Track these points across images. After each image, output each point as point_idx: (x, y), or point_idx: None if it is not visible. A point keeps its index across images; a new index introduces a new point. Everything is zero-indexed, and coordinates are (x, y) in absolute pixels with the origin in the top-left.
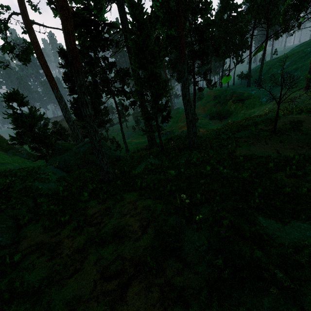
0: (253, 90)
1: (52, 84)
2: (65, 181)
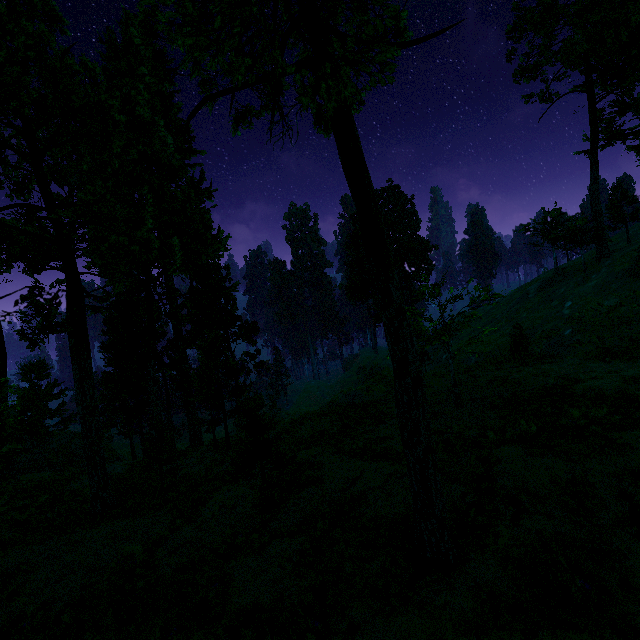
0: None
1: (74, 359)
2: None
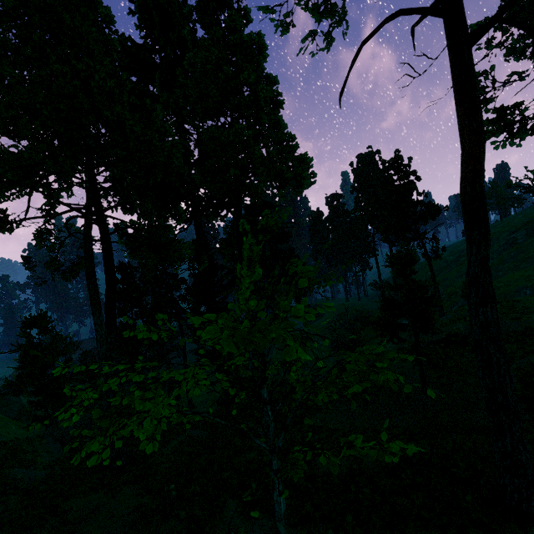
0: None
1: (95, 308)
2: (60, 467)
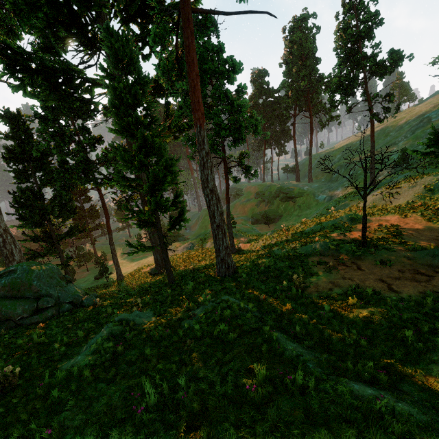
0: (305, 186)
1: None
2: None
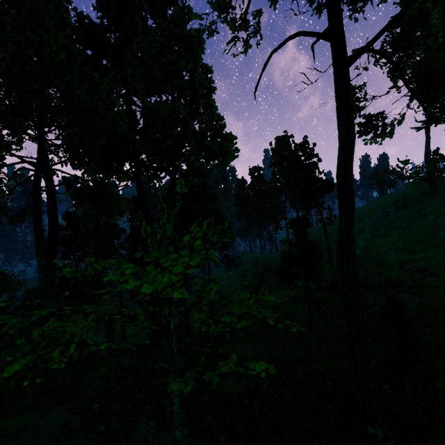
0: None
1: (40, 250)
2: None
